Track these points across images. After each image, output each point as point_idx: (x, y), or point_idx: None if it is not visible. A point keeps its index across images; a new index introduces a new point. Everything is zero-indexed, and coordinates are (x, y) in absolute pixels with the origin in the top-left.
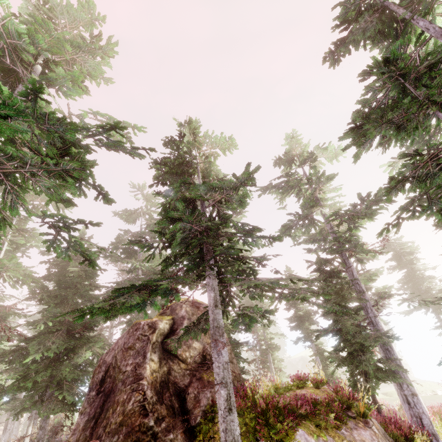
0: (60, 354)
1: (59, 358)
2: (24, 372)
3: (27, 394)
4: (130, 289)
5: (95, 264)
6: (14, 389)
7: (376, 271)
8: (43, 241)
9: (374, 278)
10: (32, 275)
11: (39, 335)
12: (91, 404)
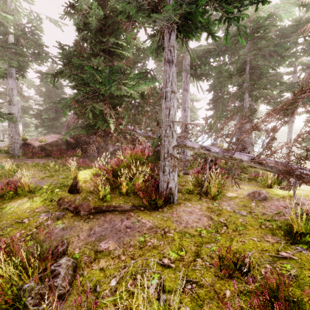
0: (54, 118)
1: (54, 119)
2: (43, 122)
3: (46, 130)
4: (65, 99)
5: (57, 88)
6: (41, 127)
7: (192, 107)
8: (38, 78)
9: (197, 110)
10: (35, 84)
11: (44, 110)
12: (65, 129)
